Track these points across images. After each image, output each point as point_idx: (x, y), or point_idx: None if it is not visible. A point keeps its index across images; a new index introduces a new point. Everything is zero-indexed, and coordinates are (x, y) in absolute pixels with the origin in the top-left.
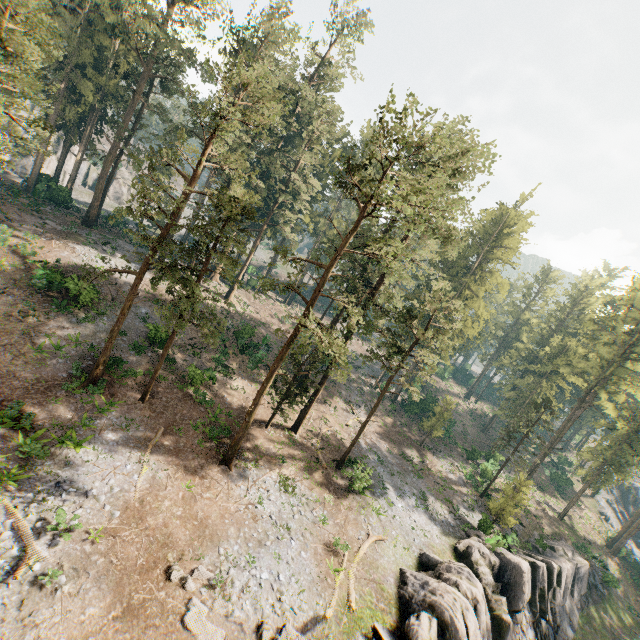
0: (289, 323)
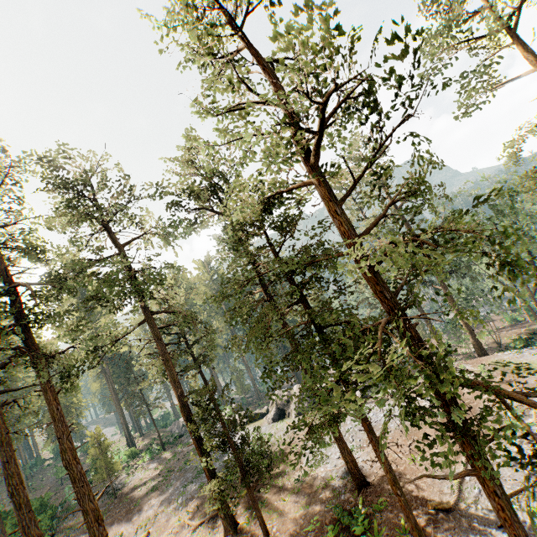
0: None
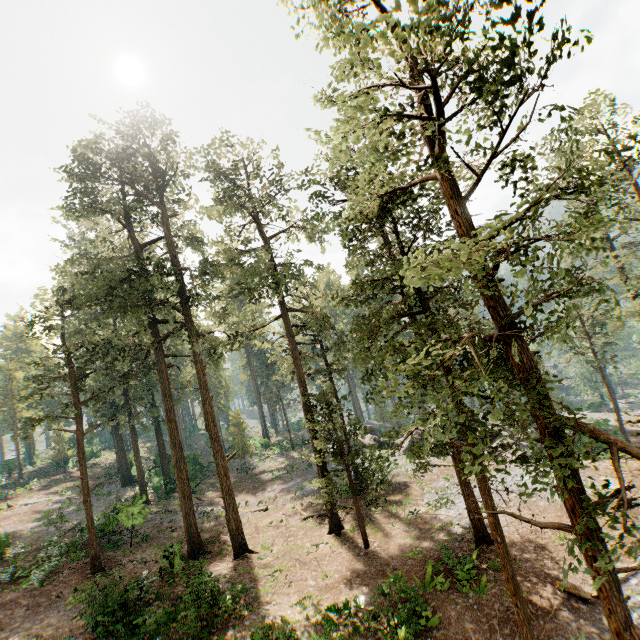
0: None
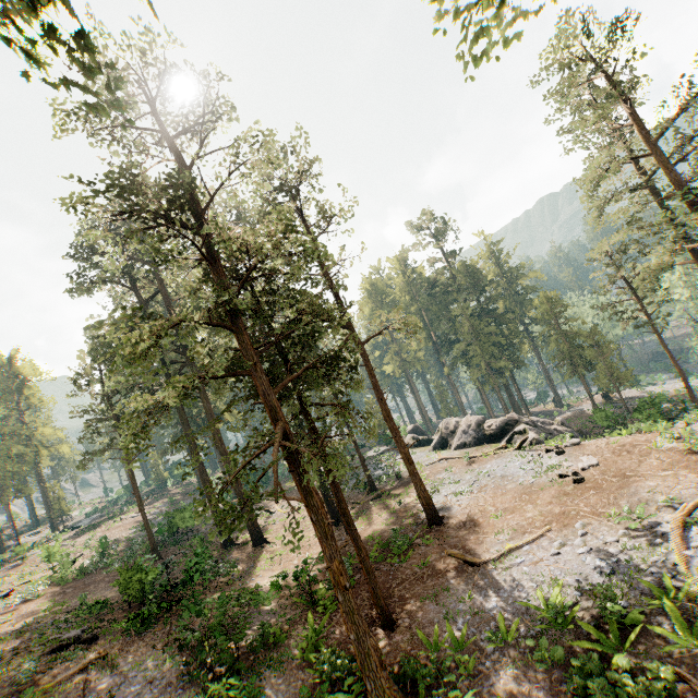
0: (46, 585)
